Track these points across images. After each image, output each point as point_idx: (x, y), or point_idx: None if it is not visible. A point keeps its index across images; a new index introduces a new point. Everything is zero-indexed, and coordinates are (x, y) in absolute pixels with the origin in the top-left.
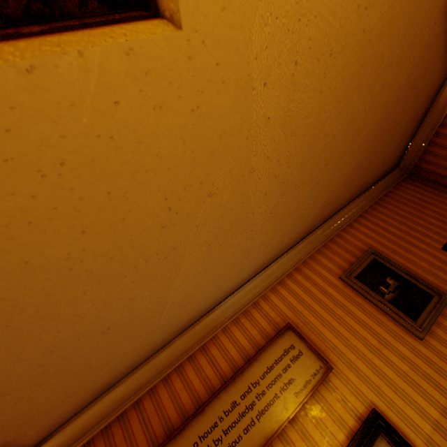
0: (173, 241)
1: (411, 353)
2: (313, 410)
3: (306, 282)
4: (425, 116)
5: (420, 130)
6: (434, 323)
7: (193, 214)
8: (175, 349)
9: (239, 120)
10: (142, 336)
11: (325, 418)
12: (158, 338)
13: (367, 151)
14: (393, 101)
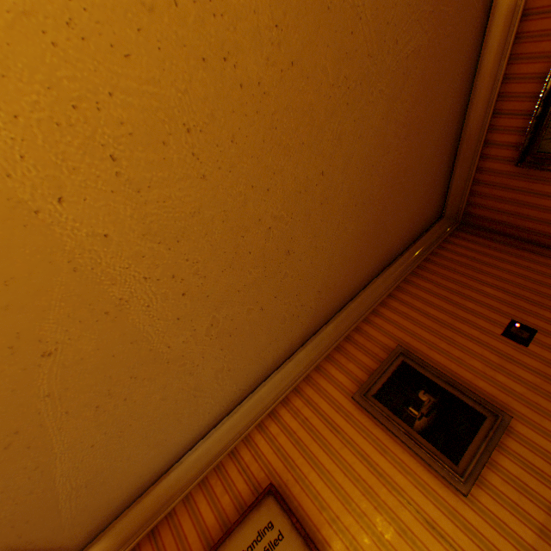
0: (7, 425)
1: (449, 521)
2: None
3: (307, 409)
4: (457, 148)
5: (457, 167)
6: (487, 464)
7: (27, 384)
8: (112, 540)
9: (36, 255)
10: (36, 542)
11: None
12: (76, 532)
13: (367, 216)
14: (377, 148)
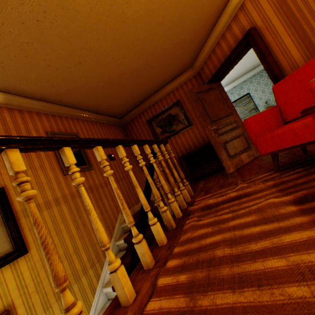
0: None
1: (54, 177)
2: None
3: (21, 120)
4: (141, 104)
5: (136, 109)
6: None
7: None
8: None
9: None
10: None
11: None
12: None
13: (108, 88)
14: (128, 74)
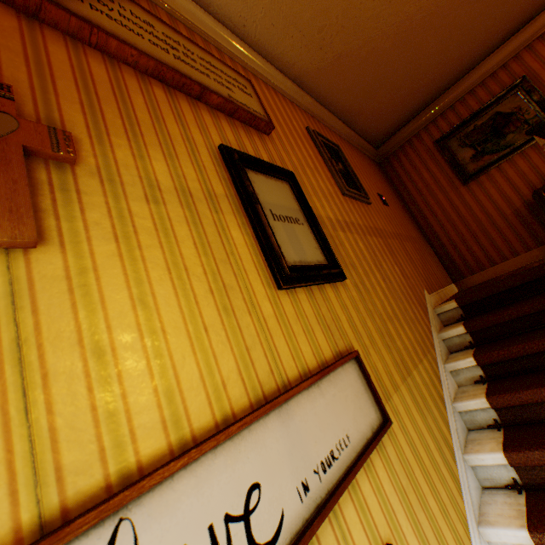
0: None
1: (333, 192)
2: (236, 128)
3: (278, 102)
4: (422, 111)
5: (412, 123)
6: (355, 201)
7: None
8: None
9: None
10: None
11: (245, 139)
12: None
13: (393, 56)
14: (440, 16)
